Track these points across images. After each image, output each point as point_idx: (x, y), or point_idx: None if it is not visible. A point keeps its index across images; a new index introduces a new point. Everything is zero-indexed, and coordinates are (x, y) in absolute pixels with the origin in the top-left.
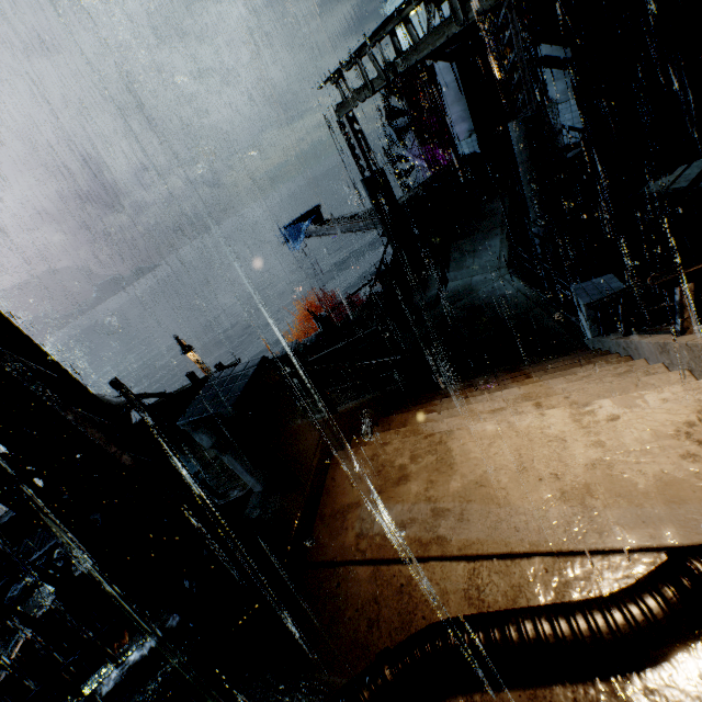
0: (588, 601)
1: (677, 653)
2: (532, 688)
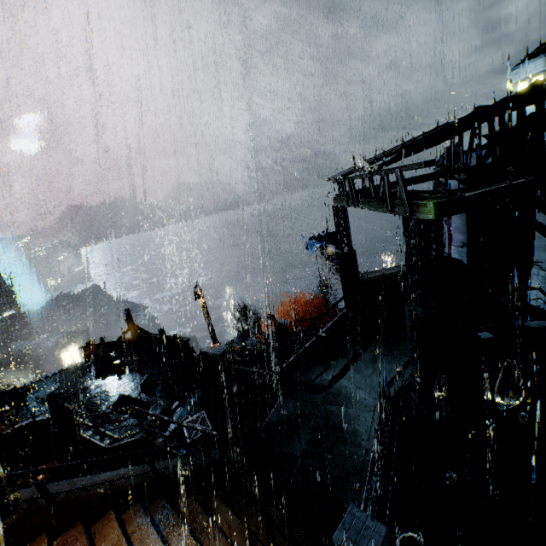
0: None
1: None
2: None
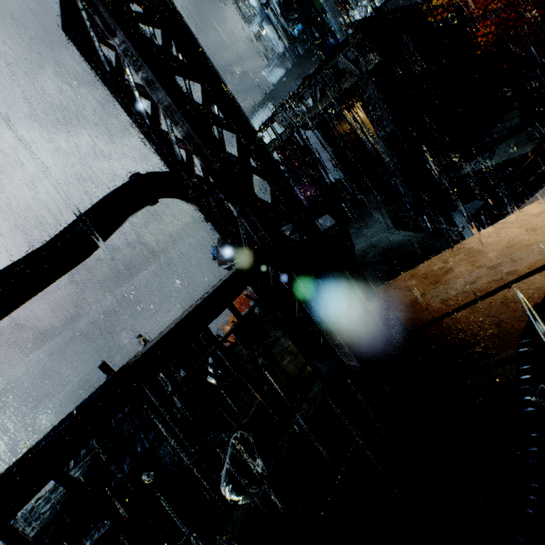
0: None
1: None
2: None
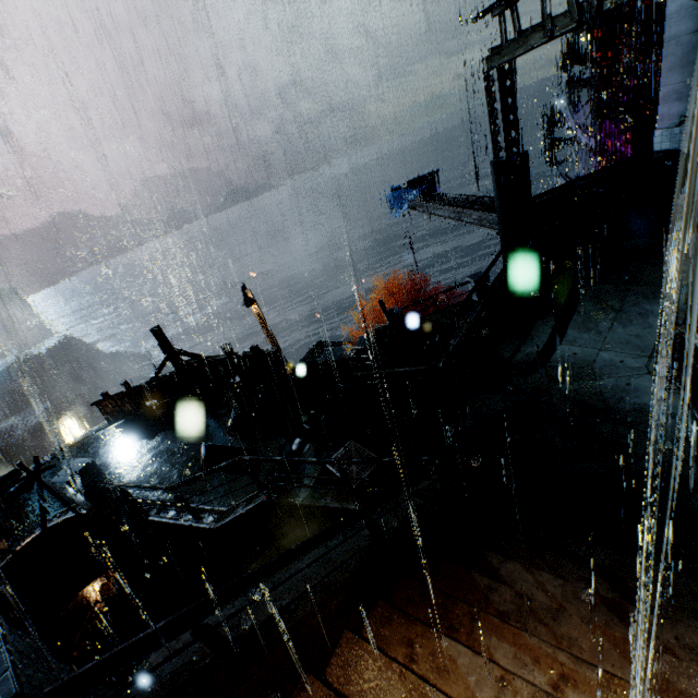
0: None
1: None
2: None
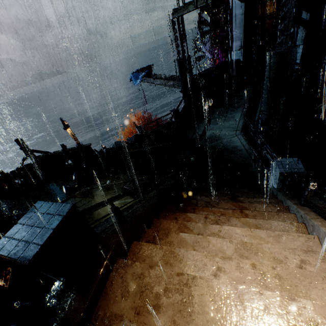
0: None
1: None
2: None
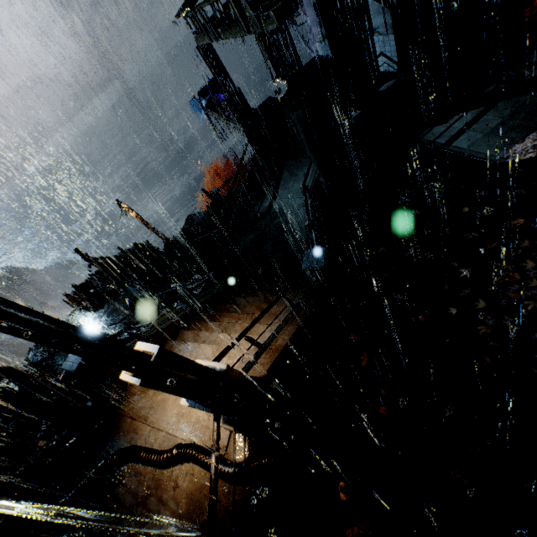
0: (155, 452)
1: (171, 466)
2: (145, 465)
